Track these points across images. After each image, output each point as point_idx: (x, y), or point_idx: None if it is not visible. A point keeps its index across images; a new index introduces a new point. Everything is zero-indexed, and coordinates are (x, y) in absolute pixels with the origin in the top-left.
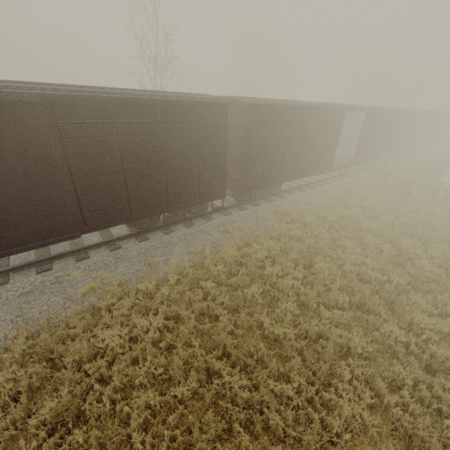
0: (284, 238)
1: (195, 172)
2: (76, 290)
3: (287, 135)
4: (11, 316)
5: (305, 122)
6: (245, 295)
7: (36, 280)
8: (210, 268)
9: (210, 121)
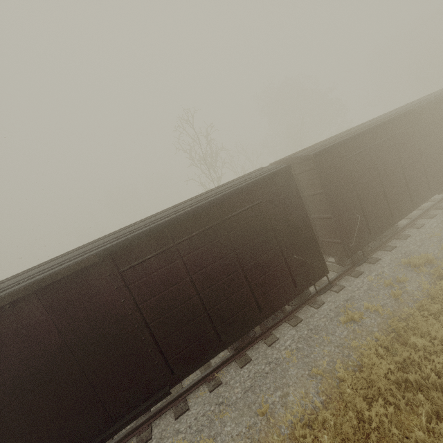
0: None
1: (279, 258)
2: None
3: (376, 163)
4: None
5: (394, 138)
6: None
7: None
8: (359, 408)
9: (275, 195)
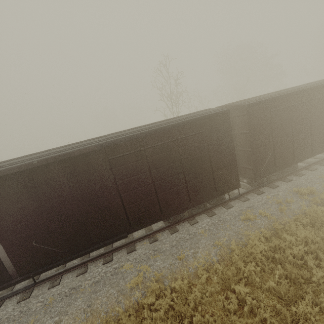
0: (322, 224)
1: (209, 171)
2: (126, 283)
3: (292, 118)
4: (84, 306)
5: (310, 102)
6: (294, 315)
7: (102, 270)
8: (239, 266)
9: (215, 128)
